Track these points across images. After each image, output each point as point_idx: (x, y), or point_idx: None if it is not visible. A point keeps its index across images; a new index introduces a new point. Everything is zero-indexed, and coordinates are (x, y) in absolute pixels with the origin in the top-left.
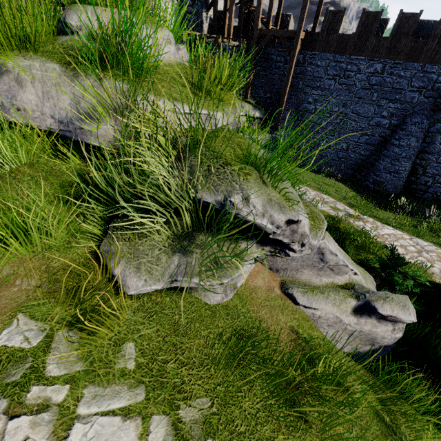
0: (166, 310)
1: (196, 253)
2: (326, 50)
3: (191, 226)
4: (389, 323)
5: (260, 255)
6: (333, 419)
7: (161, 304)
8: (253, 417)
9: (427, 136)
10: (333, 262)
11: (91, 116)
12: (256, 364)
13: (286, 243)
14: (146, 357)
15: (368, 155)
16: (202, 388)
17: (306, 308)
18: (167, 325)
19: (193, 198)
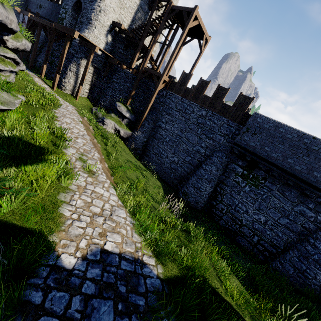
0: None
1: None
2: (179, 93)
3: None
4: None
5: None
6: None
7: None
8: None
9: (226, 170)
10: None
11: None
12: None
13: None
14: None
15: (189, 172)
16: None
17: None
18: None
19: None
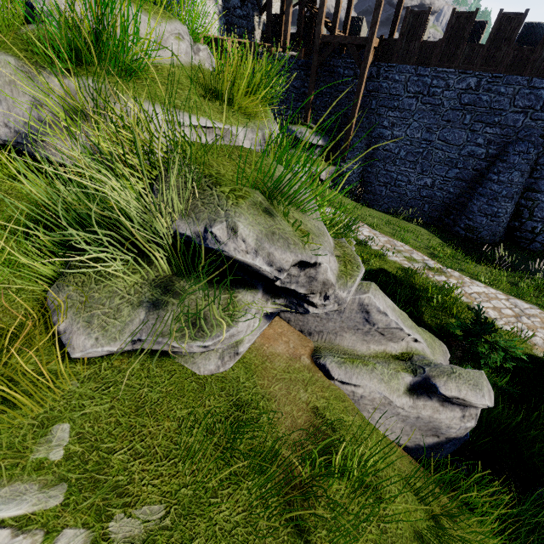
0: (131, 380)
1: (172, 305)
2: (406, 61)
3: (172, 268)
4: (457, 408)
5: (272, 310)
6: (344, 541)
7: (126, 372)
8: (225, 534)
9: (535, 169)
10: (383, 323)
11: (56, 125)
12: (248, 458)
13: (303, 294)
14: (84, 444)
15: (459, 193)
16: (157, 491)
17: (343, 384)
18: (127, 401)
19: (169, 229)
